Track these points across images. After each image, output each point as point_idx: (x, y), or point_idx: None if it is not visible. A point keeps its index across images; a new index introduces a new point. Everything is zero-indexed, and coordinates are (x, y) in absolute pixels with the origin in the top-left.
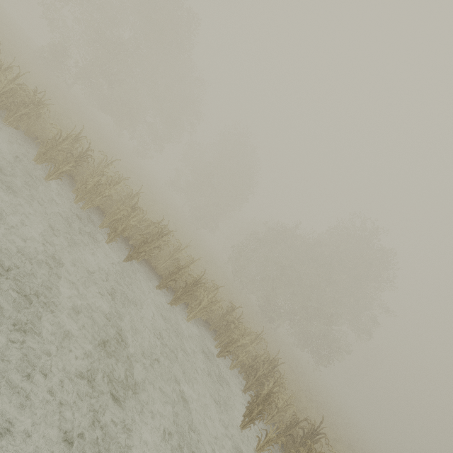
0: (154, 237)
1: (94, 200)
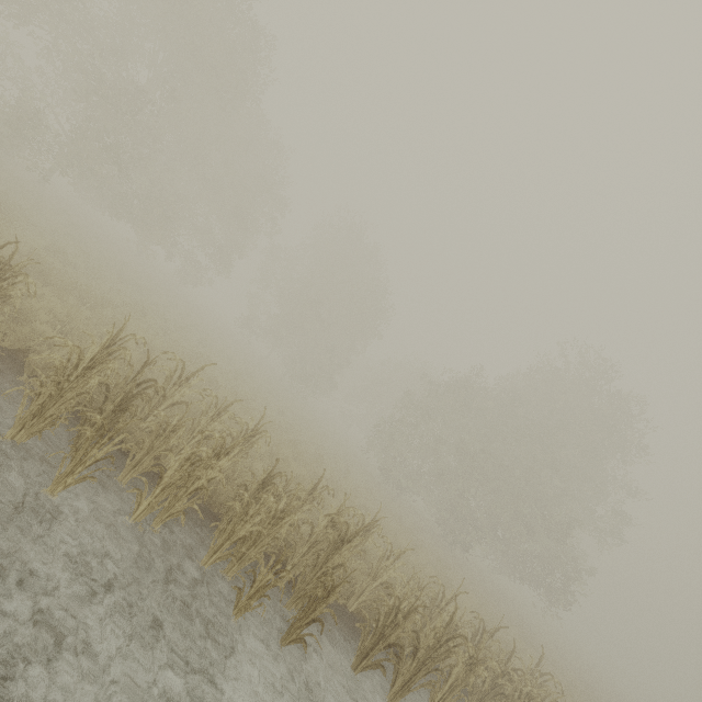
0: (332, 547)
1: (182, 499)
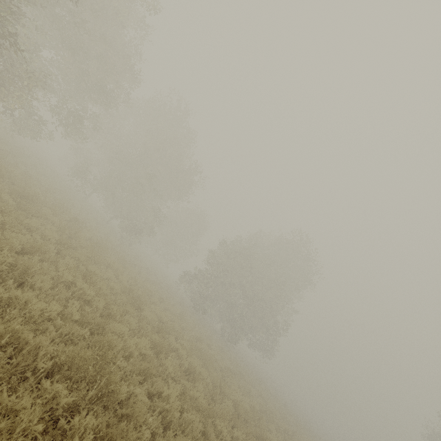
0: None
1: None
